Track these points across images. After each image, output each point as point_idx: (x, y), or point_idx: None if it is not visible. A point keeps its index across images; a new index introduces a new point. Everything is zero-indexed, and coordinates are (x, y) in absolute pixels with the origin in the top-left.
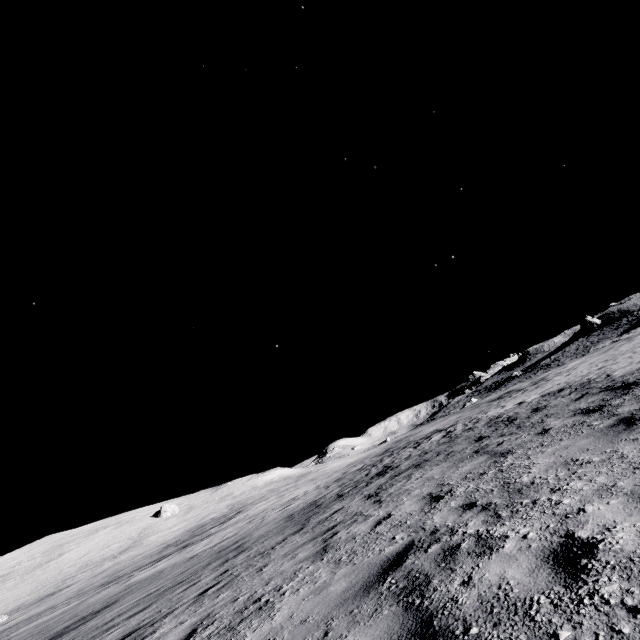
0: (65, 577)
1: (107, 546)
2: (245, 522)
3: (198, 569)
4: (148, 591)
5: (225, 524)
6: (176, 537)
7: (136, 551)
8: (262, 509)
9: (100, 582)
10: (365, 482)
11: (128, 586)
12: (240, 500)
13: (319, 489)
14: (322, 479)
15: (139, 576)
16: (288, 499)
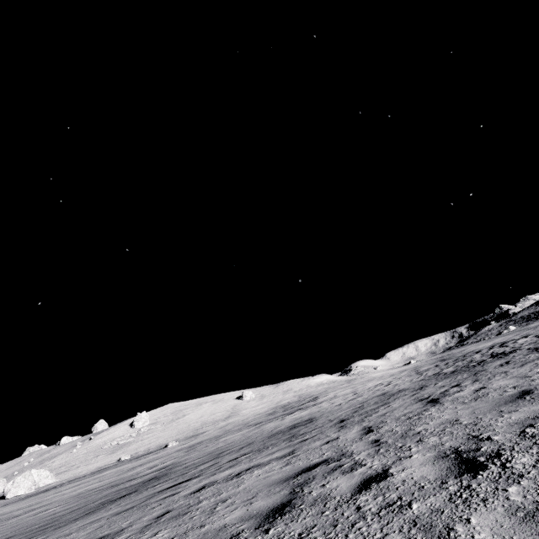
0: (195, 428)
1: (213, 414)
2: (349, 395)
3: (384, 397)
4: (346, 409)
5: (318, 400)
6: (267, 411)
7: (238, 417)
8: (349, 392)
9: (241, 426)
10: (490, 358)
11: (296, 418)
12: (303, 393)
13: (407, 377)
14: (387, 377)
15: (292, 417)
16: (372, 385)
